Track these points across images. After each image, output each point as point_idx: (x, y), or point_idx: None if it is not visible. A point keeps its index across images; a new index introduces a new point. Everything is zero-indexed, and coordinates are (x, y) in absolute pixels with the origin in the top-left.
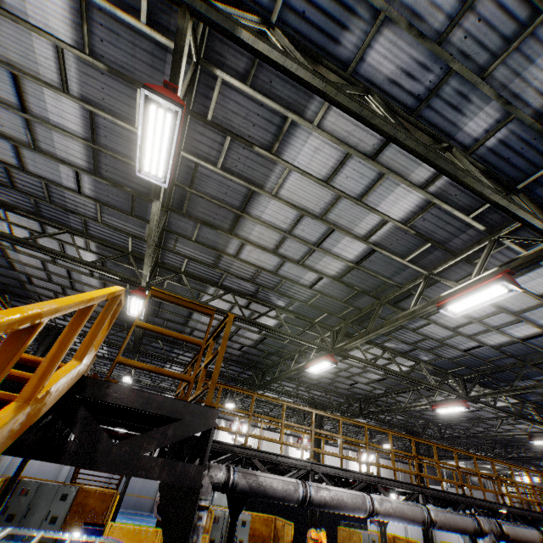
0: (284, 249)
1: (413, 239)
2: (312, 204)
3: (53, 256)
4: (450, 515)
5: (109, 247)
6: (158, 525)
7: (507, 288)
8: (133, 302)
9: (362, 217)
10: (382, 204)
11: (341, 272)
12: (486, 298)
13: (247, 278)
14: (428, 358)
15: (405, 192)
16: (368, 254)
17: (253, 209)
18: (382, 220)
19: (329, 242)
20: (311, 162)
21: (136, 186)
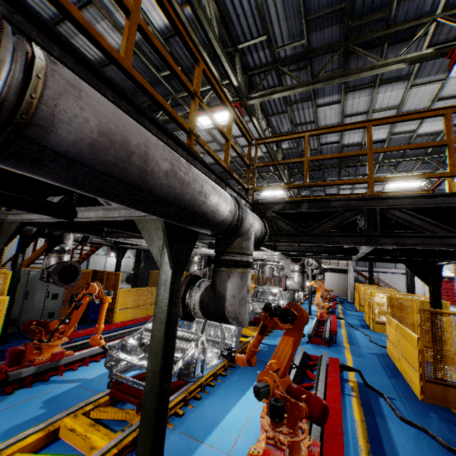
0: (350, 119)
1: (403, 144)
2: (409, 105)
3: (199, 16)
4: (318, 264)
5: (226, 28)
6: (137, 287)
7: (419, 184)
8: (224, 114)
9: (410, 124)
10: (426, 123)
11: (350, 144)
12: (408, 185)
13: (294, 123)
14: (304, 194)
15: (442, 124)
16: (379, 142)
17: (384, 87)
18: (413, 130)
19: (376, 127)
20: (452, 85)
21: (359, 2)
